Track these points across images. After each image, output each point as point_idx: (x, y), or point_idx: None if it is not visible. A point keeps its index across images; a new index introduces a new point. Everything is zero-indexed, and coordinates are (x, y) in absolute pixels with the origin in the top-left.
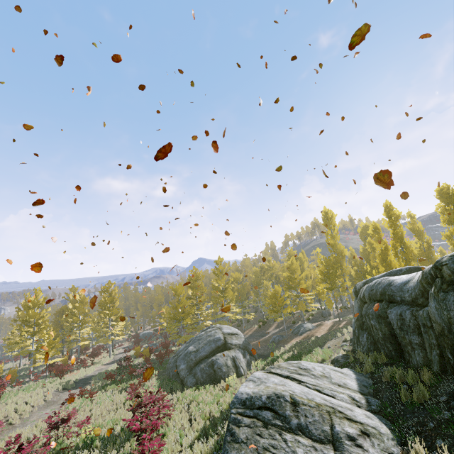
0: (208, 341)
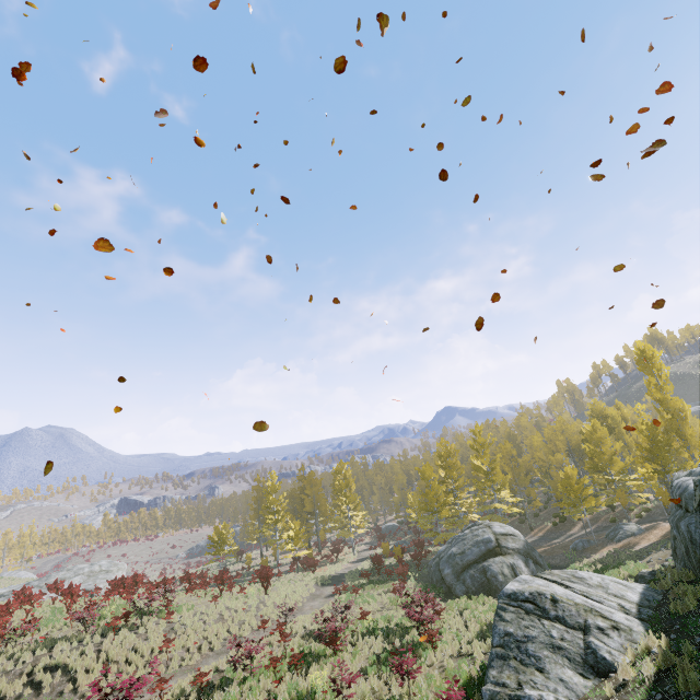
0: (475, 542)
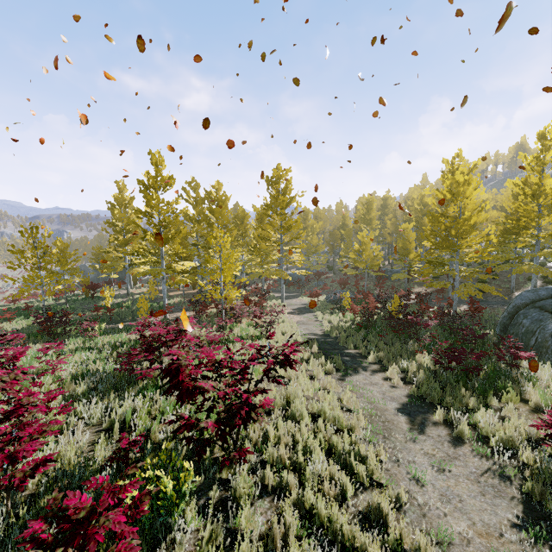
0: None
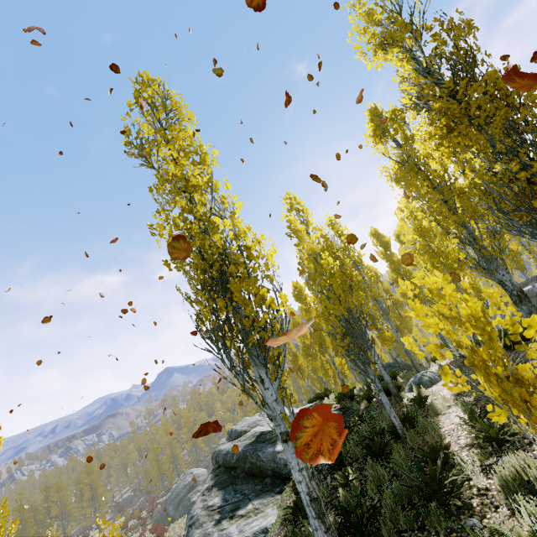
0: (184, 485)
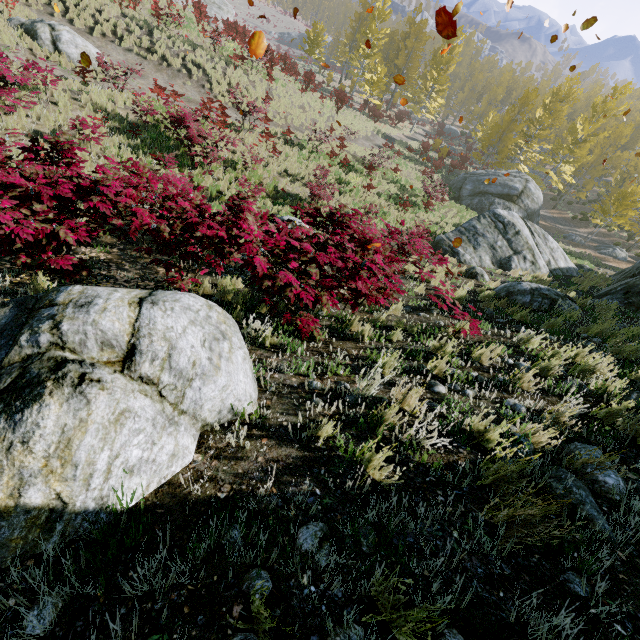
0: (505, 183)
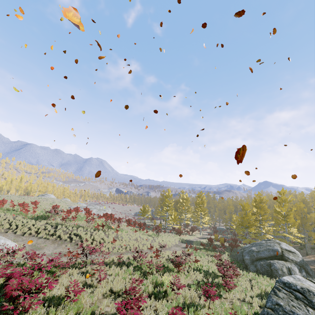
0: (267, 248)
